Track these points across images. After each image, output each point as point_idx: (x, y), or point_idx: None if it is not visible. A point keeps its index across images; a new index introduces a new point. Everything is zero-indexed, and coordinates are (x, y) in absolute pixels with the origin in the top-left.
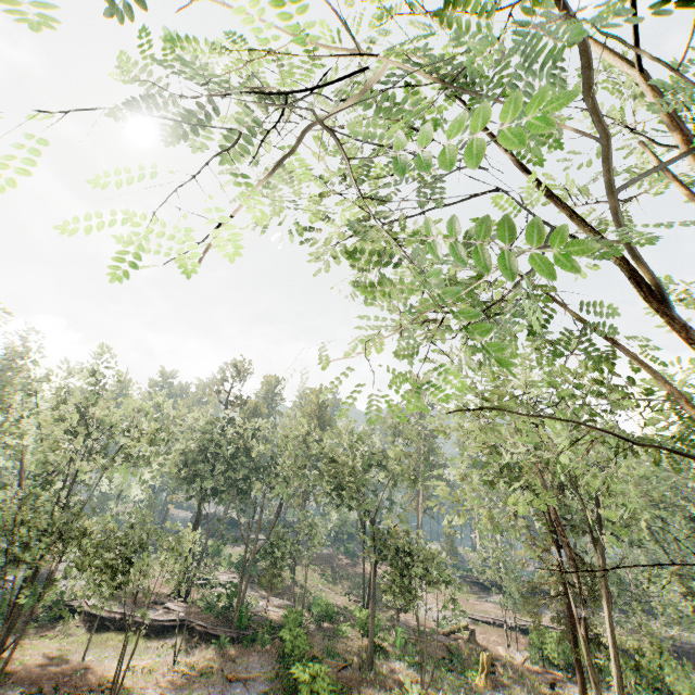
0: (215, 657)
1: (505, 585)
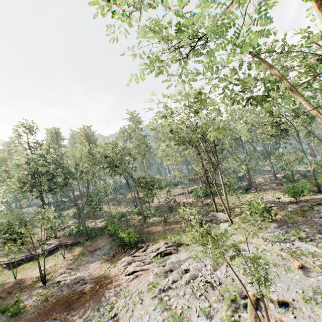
0: (82, 248)
1: (183, 181)
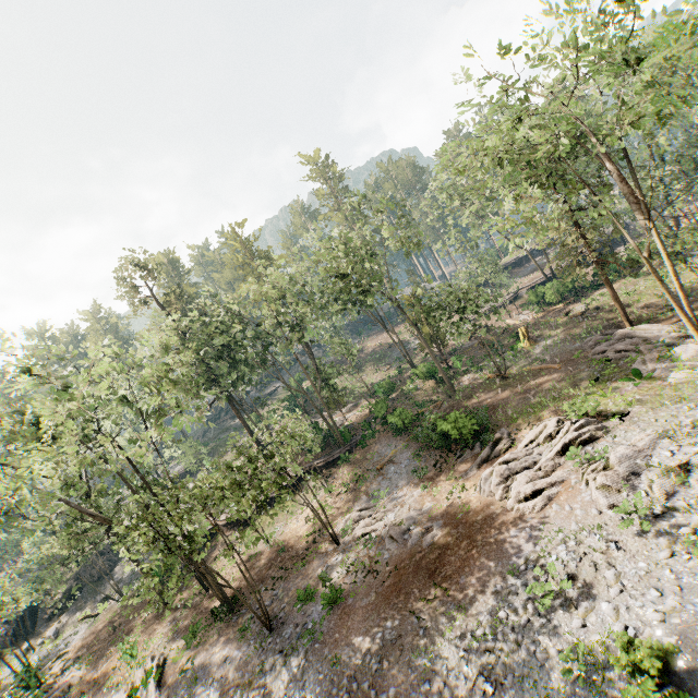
0: (351, 468)
1: (495, 281)
